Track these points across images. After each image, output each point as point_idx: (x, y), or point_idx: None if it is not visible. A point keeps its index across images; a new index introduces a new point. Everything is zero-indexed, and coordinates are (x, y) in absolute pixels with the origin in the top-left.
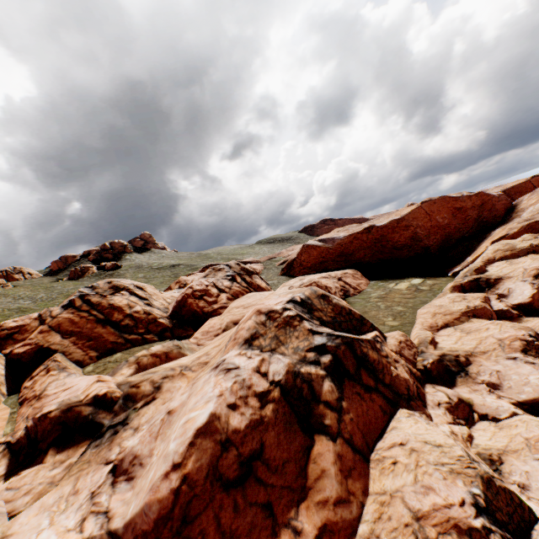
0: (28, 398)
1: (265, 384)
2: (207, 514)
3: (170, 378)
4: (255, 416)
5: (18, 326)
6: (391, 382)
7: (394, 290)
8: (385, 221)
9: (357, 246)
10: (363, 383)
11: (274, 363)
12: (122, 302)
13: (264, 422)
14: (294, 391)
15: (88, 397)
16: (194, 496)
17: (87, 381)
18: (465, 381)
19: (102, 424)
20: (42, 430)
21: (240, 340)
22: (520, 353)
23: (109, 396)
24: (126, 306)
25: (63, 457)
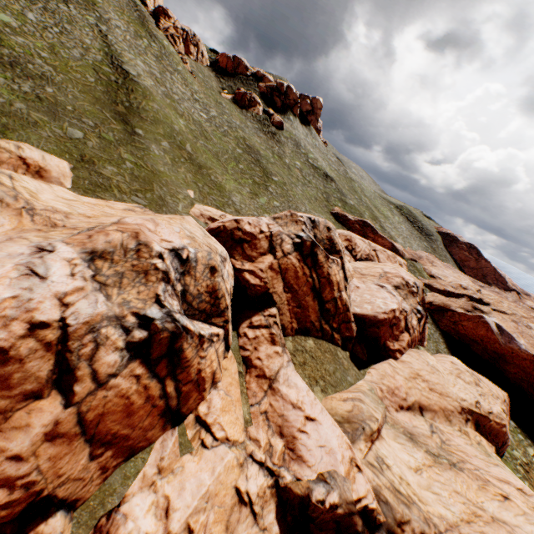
0: (253, 365)
1: None
2: None
3: None
4: None
5: (251, 234)
6: None
7: None
8: None
9: (522, 364)
10: None
11: None
12: (335, 277)
13: None
14: None
15: (361, 504)
16: None
17: (334, 435)
18: None
19: None
20: (321, 517)
21: None
22: None
23: (374, 513)
24: (336, 284)
25: None
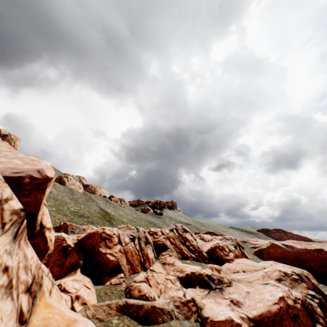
0: (166, 263)
1: (292, 297)
2: (287, 320)
3: (234, 281)
4: (293, 304)
5: (155, 231)
6: None
7: None
8: None
9: (309, 257)
10: None
11: (294, 292)
12: (189, 237)
13: (296, 307)
14: (305, 304)
15: (205, 273)
16: (283, 313)
17: (195, 266)
18: None
19: (211, 285)
20: (192, 277)
21: (273, 278)
22: None
23: (211, 276)
24: (190, 240)
25: (202, 290)
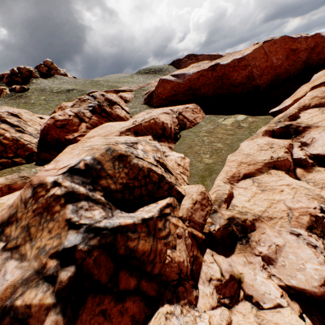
0: None
1: None
2: None
3: None
4: None
5: None
6: (161, 271)
7: (221, 126)
8: (230, 59)
9: (203, 82)
10: (118, 290)
11: None
12: None
13: None
14: None
15: None
16: None
17: None
18: (244, 250)
19: None
20: None
21: None
22: (306, 230)
23: None
24: None
25: None
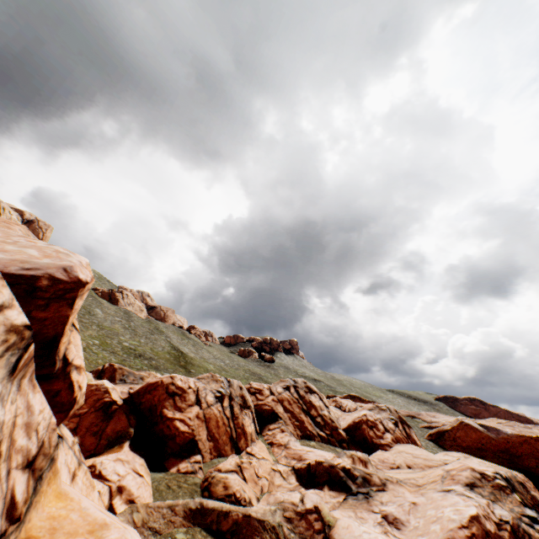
0: (274, 443)
1: (495, 518)
2: None
3: (390, 482)
4: (496, 531)
5: (258, 388)
6: None
7: None
8: None
9: (527, 450)
10: None
11: (498, 509)
12: (316, 402)
13: (502, 537)
14: (518, 533)
15: (340, 464)
16: None
17: (324, 452)
18: None
19: (350, 487)
20: (318, 470)
21: (461, 481)
22: None
23: (351, 471)
24: (318, 406)
25: (333, 494)
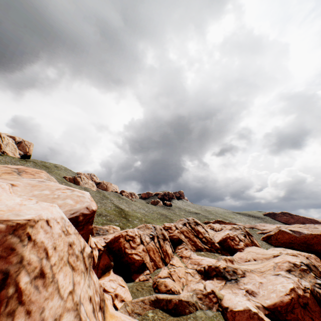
0: (183, 256)
1: (302, 287)
2: (297, 309)
3: (247, 271)
4: (303, 293)
5: (169, 226)
6: None
7: None
8: None
9: (316, 241)
10: None
11: (303, 282)
12: (201, 230)
13: (306, 296)
14: (314, 293)
15: (220, 265)
16: (294, 302)
17: (210, 259)
18: None
19: (227, 276)
20: (209, 270)
21: (284, 269)
22: None
23: (226, 268)
24: (202, 232)
25: (219, 281)
